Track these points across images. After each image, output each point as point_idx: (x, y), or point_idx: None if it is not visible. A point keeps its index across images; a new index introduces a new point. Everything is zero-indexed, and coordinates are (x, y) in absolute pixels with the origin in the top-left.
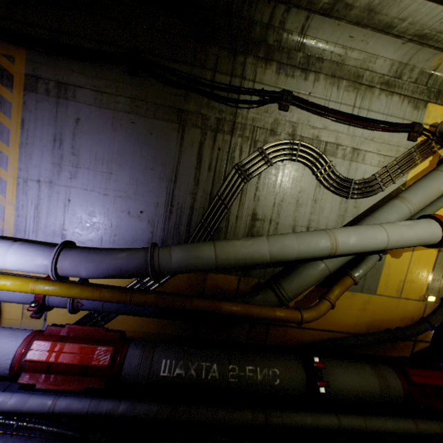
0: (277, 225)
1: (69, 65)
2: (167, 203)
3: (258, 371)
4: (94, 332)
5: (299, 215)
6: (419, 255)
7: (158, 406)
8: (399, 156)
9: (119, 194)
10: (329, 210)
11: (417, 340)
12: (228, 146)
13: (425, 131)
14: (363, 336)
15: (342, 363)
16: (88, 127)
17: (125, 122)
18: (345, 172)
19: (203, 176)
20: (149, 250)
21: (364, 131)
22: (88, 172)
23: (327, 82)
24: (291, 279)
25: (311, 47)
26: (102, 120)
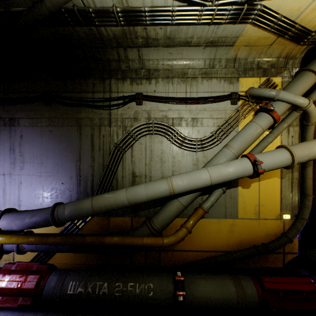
0: (150, 178)
1: (15, 108)
2: (77, 175)
3: (137, 286)
4: (32, 266)
5: (164, 169)
6: (265, 183)
7: (61, 315)
8: (227, 117)
9: (48, 174)
10: (185, 161)
11: (285, 253)
12: (109, 133)
13: (241, 96)
14: (232, 253)
15: (207, 276)
16: (27, 139)
17: (47, 131)
18: (190, 134)
19: (97, 154)
20: (51, 208)
21: (197, 106)
22: (29, 164)
23: (164, 82)
24: (158, 215)
25: (149, 64)
26: (34, 133)
